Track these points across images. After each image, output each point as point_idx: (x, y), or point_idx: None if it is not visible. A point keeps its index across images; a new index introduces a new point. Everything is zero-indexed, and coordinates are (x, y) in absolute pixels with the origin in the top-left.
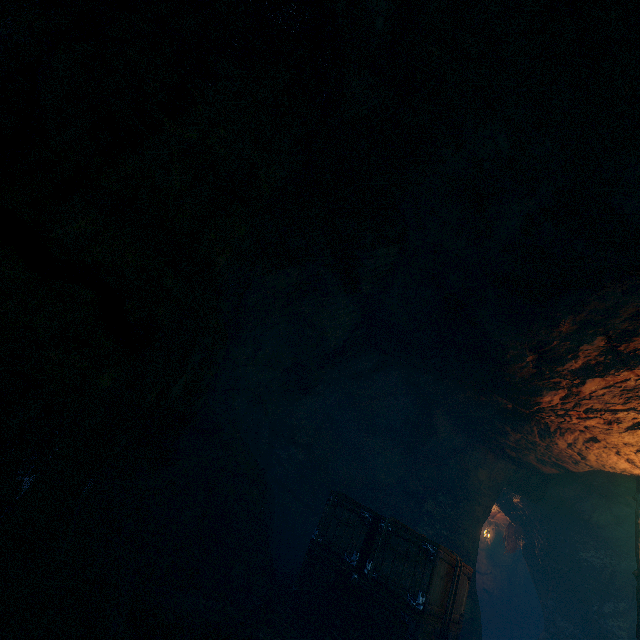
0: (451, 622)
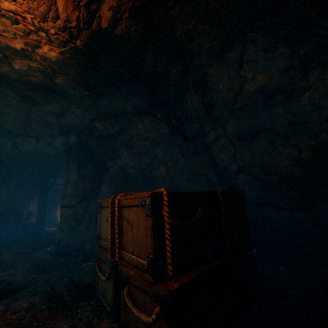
0: (126, 262)
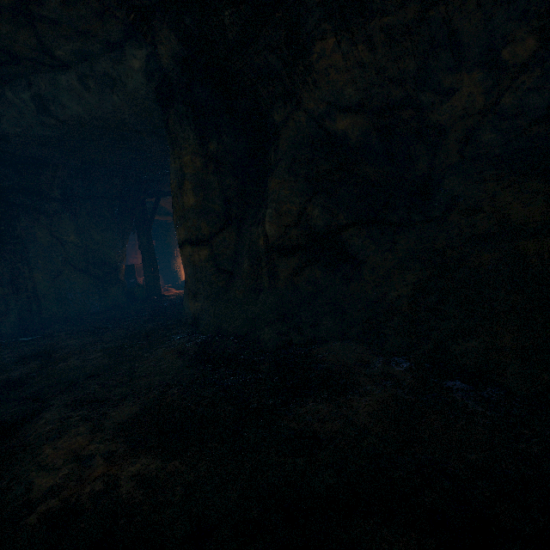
0: None
